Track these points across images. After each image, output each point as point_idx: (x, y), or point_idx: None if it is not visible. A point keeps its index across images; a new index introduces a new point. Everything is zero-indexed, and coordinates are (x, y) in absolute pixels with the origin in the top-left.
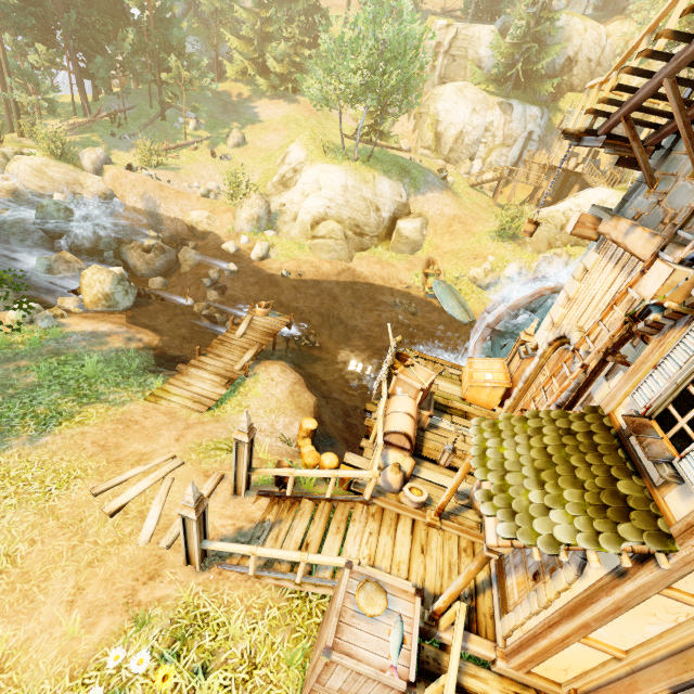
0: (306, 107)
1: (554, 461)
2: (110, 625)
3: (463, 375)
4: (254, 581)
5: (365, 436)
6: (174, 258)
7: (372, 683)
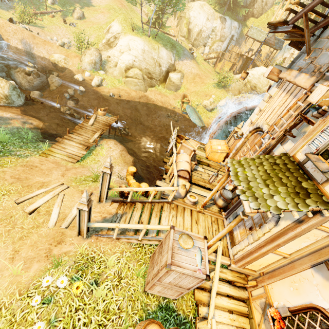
0: (119, 2)
1: (271, 176)
2: (38, 267)
3: (206, 147)
4: (115, 241)
5: (165, 173)
6: (45, 81)
7: (189, 277)
